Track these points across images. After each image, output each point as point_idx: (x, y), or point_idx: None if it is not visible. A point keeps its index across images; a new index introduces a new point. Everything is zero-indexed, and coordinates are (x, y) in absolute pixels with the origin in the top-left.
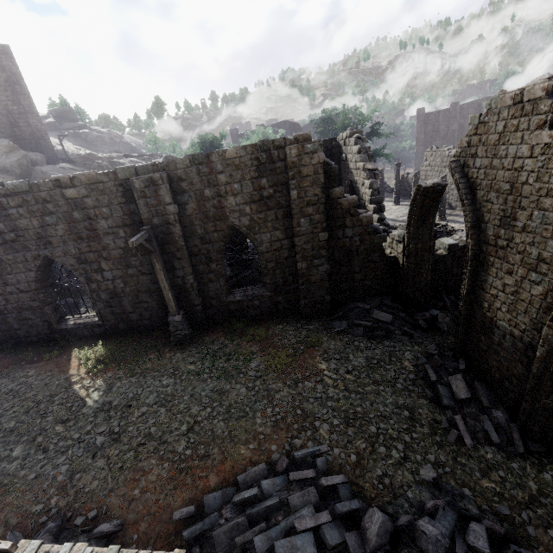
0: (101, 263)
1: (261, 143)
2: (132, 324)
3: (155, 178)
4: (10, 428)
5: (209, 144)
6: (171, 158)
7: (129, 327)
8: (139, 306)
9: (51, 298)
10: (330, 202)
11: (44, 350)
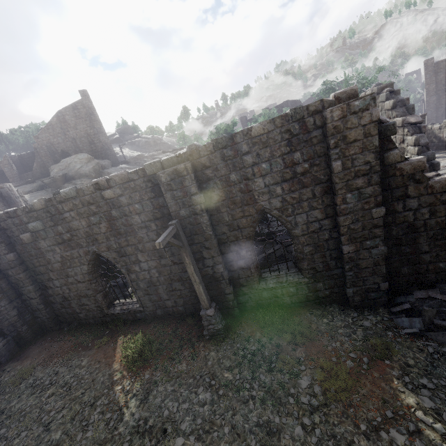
0: (138, 255)
1: (292, 112)
2: (168, 310)
3: (180, 169)
4: (56, 440)
5: (224, 132)
6: (194, 146)
7: (165, 312)
8: (173, 293)
9: (101, 286)
10: (385, 169)
11: (97, 334)
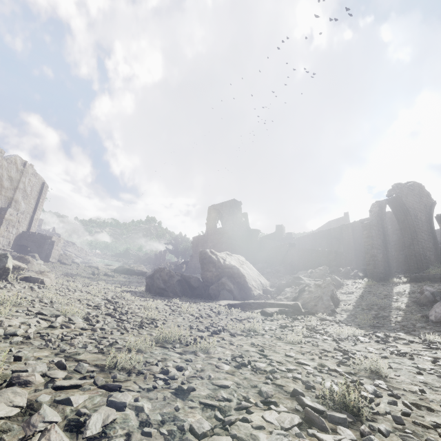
0: None
1: None
2: None
3: (348, 226)
4: None
5: None
6: (354, 221)
7: None
8: None
9: None
10: None
11: None
